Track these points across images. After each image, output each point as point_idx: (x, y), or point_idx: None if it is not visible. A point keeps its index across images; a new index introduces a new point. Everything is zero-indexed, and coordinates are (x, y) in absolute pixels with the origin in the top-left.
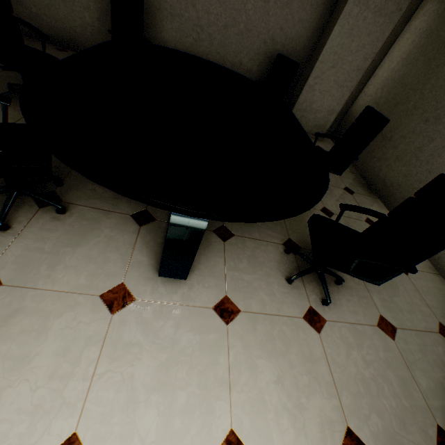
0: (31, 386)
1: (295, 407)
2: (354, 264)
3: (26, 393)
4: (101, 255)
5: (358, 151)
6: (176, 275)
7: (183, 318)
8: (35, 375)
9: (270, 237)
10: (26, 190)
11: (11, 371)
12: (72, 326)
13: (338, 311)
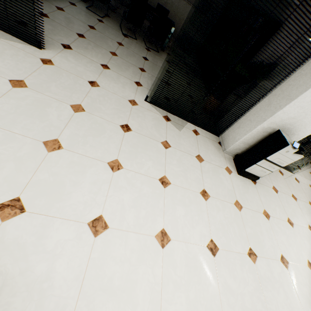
0: None
1: None
2: None
3: None
4: None
5: None
6: None
7: None
8: None
9: None
10: None
11: None
12: None
13: None
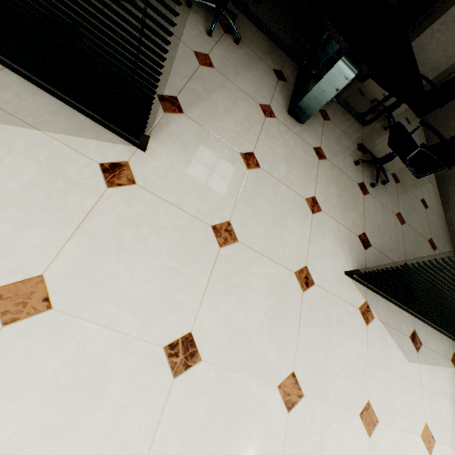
0: (234, 123)
1: (343, 210)
2: (413, 154)
3: (233, 125)
4: (258, 83)
5: (447, 100)
6: (302, 116)
7: (298, 142)
8: (235, 120)
9: (350, 135)
10: (226, 12)
11: (226, 112)
12: (248, 110)
13: (377, 195)
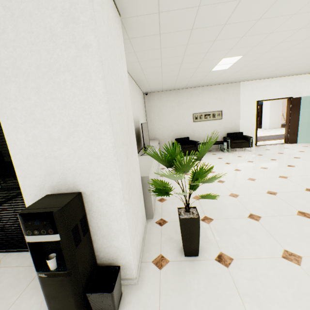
0: None
1: None
2: None
3: None
4: None
5: None
6: None
7: None
8: None
9: None
10: None
11: None
12: None
13: None
